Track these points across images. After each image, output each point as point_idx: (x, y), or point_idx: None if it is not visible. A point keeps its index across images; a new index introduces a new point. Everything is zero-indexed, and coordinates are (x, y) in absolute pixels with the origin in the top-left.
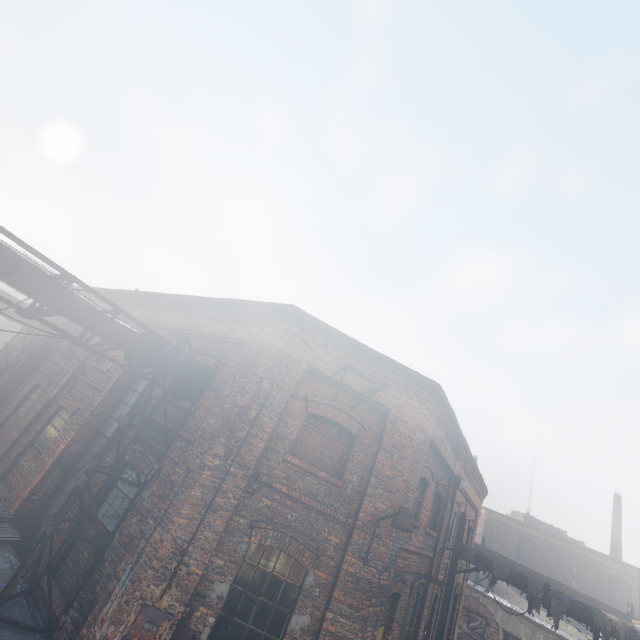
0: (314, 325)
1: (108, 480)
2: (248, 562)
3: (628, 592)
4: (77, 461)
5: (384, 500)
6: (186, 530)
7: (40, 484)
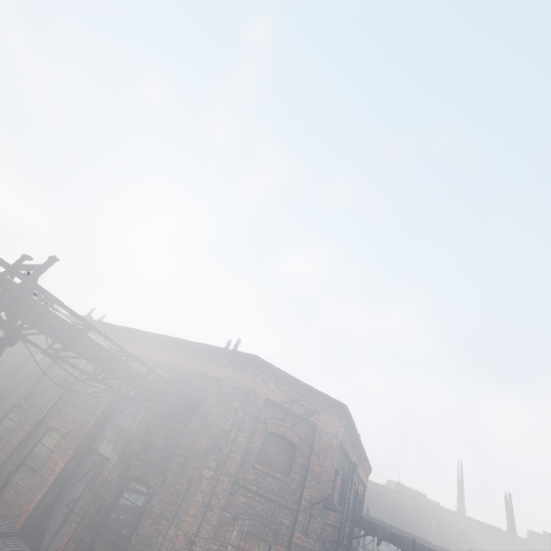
0: (269, 368)
1: (117, 492)
2: (232, 545)
3: (471, 541)
4: (71, 476)
5: (316, 490)
6: (193, 526)
7: (42, 499)
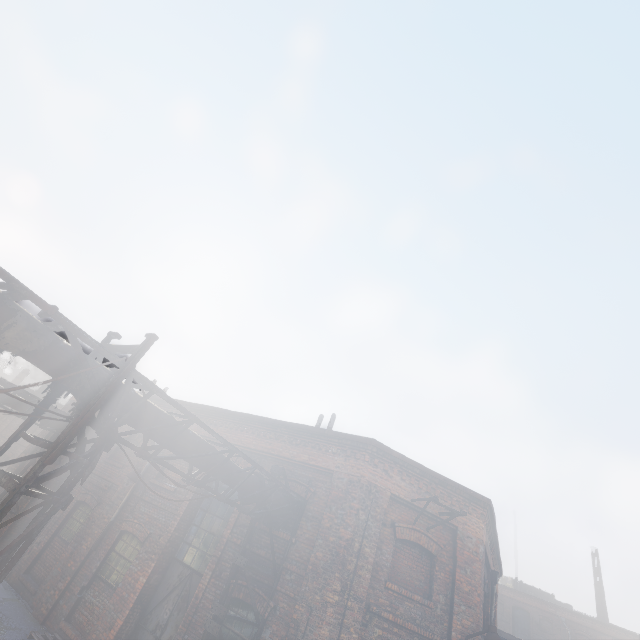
0: (391, 455)
1: (216, 619)
2: None
3: None
4: (154, 593)
5: (467, 616)
6: None
7: (124, 625)
